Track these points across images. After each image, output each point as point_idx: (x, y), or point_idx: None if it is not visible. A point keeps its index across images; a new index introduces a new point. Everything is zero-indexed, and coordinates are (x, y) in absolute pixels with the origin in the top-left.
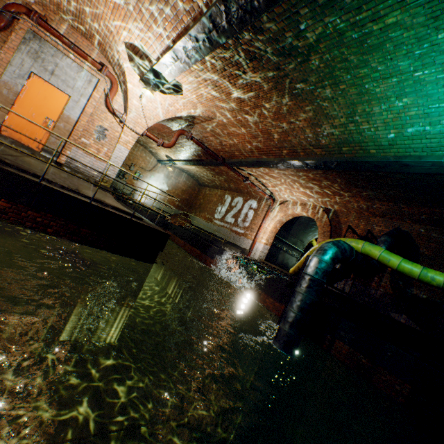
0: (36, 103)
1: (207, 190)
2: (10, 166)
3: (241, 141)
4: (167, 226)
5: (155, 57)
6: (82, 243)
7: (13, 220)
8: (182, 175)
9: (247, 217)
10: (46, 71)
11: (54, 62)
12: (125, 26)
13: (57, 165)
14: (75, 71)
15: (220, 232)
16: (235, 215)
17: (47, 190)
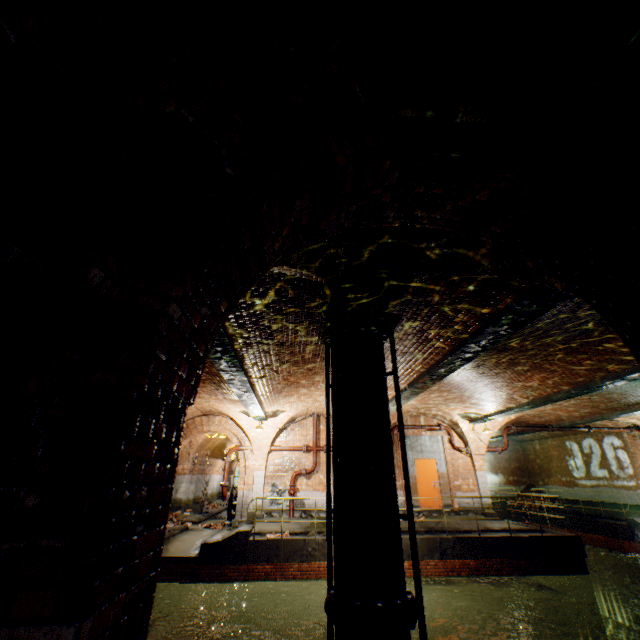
0: (424, 476)
1: (534, 444)
2: (451, 531)
3: (564, 412)
4: (526, 516)
5: (485, 413)
6: (526, 574)
7: (482, 572)
8: (492, 442)
9: (620, 461)
10: (418, 452)
11: (418, 443)
12: (460, 409)
13: (455, 512)
14: (428, 440)
15: (607, 500)
16: (601, 464)
17: (486, 539)
